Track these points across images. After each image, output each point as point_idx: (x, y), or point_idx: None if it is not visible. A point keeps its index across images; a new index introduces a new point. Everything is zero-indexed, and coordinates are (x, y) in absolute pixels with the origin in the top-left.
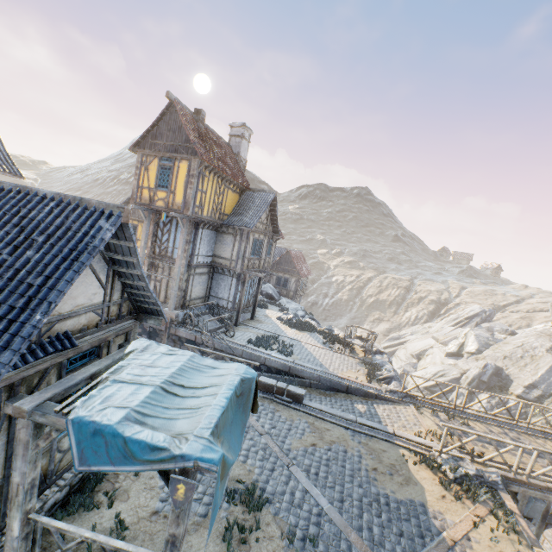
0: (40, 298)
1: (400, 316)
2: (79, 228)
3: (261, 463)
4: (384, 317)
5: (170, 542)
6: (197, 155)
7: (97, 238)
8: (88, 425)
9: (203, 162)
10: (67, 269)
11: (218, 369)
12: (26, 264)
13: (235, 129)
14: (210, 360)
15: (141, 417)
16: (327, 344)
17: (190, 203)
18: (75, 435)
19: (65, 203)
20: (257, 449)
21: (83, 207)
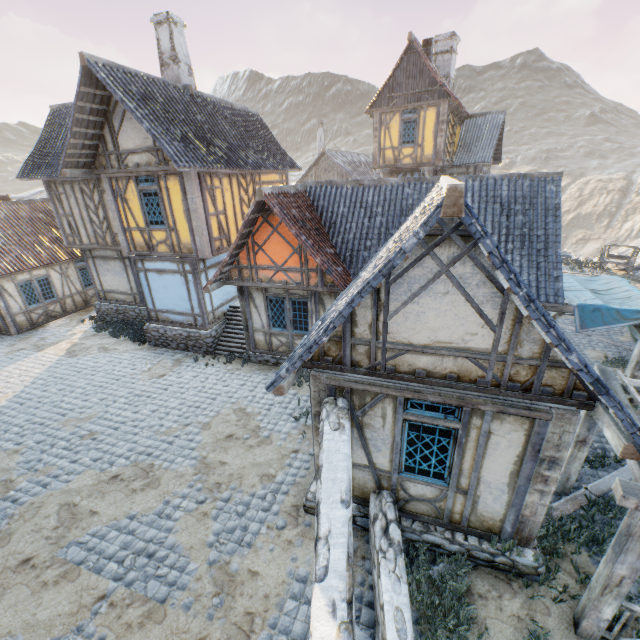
0: (551, 242)
1: (616, 230)
2: (537, 195)
3: (607, 350)
4: (591, 236)
5: (639, 363)
6: (446, 98)
7: (554, 199)
8: (588, 307)
9: (452, 104)
10: (552, 222)
11: (597, 281)
12: (522, 225)
13: (440, 44)
14: (582, 277)
15: (606, 302)
16: (573, 270)
17: (441, 152)
18: (578, 313)
19: (514, 181)
20: (595, 343)
21: (529, 180)
